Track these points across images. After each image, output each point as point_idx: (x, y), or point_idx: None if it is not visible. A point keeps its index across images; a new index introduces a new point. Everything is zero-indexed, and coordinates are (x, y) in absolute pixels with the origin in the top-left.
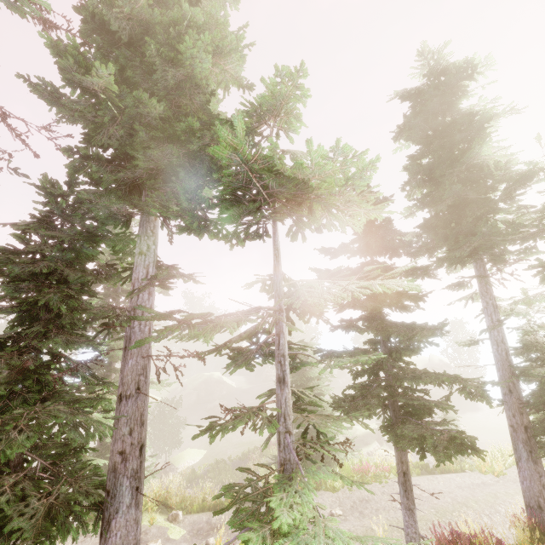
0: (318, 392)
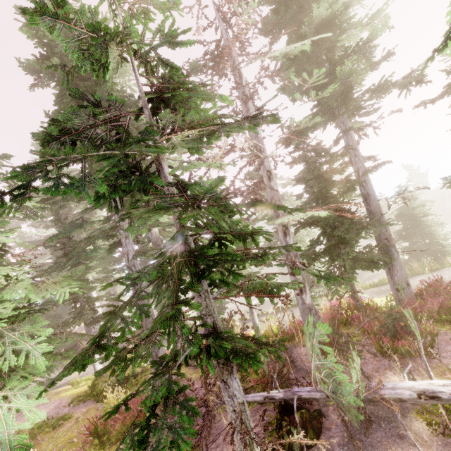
0: (423, 215)
